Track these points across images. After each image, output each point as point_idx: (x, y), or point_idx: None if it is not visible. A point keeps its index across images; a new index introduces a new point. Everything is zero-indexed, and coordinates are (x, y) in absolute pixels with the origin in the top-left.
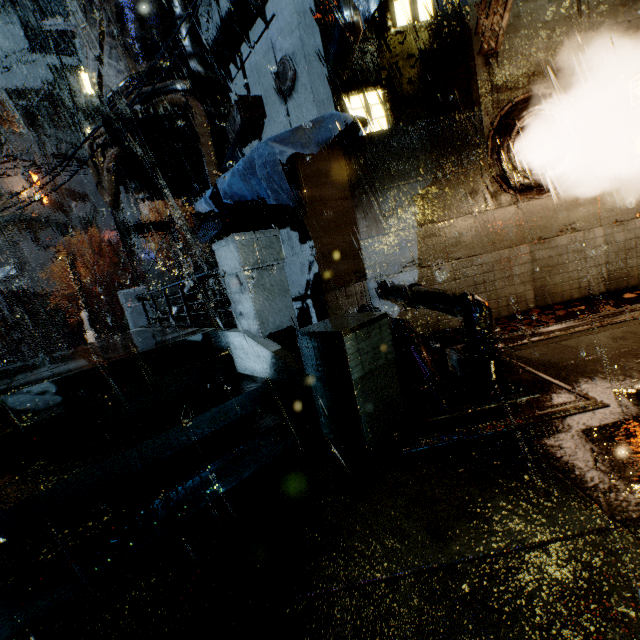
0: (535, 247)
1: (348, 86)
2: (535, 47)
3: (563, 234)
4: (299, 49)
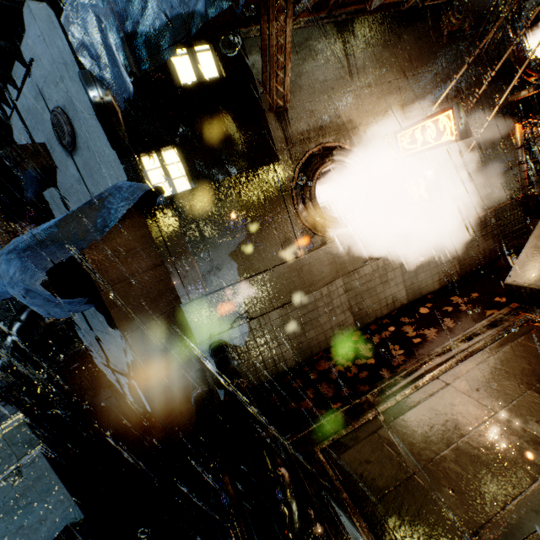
0: (348, 279)
1: (136, 148)
2: (319, 104)
3: (368, 263)
4: (70, 103)
